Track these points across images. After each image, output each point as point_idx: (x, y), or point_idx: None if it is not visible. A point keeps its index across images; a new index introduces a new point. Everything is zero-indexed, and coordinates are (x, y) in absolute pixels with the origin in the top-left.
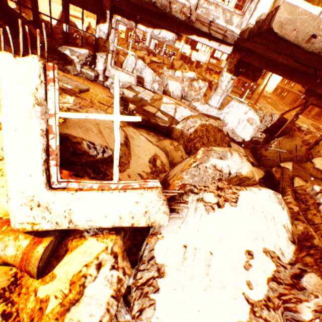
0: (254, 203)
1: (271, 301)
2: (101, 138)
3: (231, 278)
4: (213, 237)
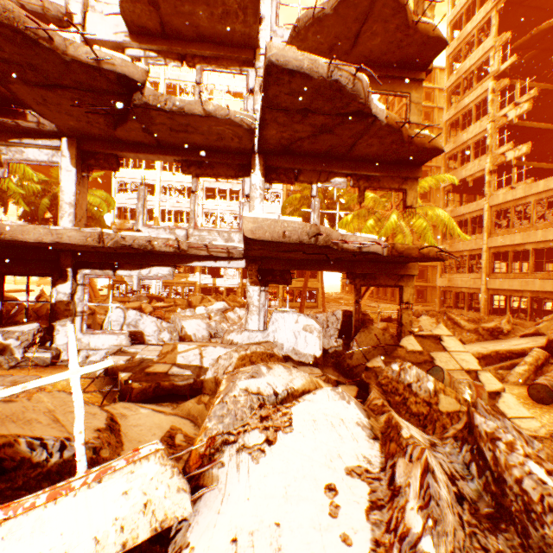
0: (313, 413)
1: (381, 542)
2: (57, 427)
3: (318, 547)
4: (274, 495)
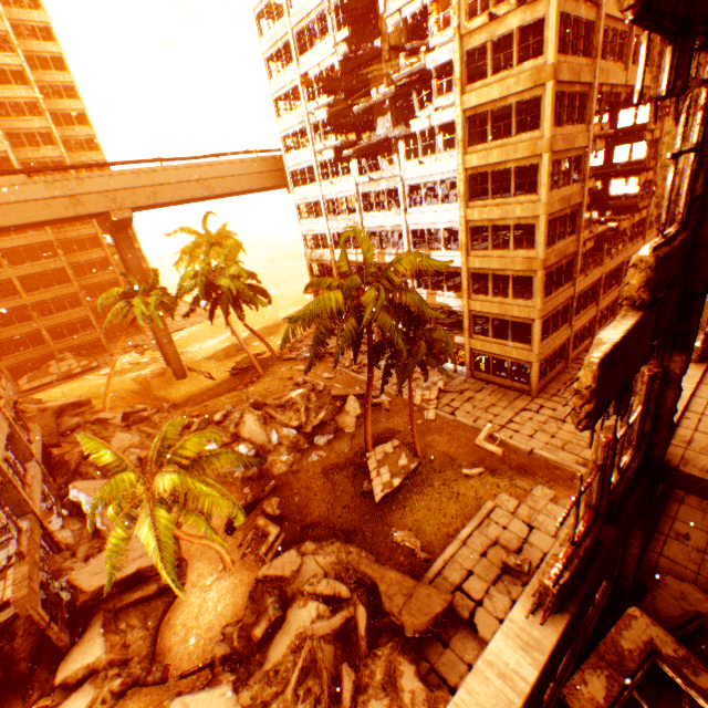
0: None
1: None
2: None
3: None
4: None
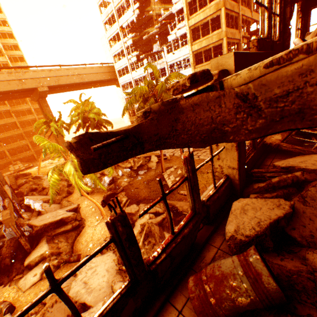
0: None
1: None
2: None
3: None
4: None
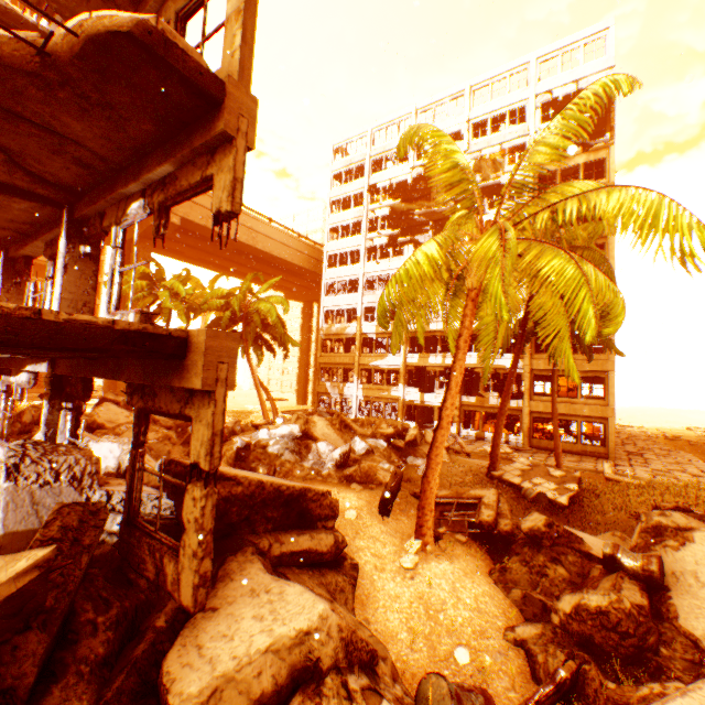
0: None
1: None
2: None
3: None
4: None
